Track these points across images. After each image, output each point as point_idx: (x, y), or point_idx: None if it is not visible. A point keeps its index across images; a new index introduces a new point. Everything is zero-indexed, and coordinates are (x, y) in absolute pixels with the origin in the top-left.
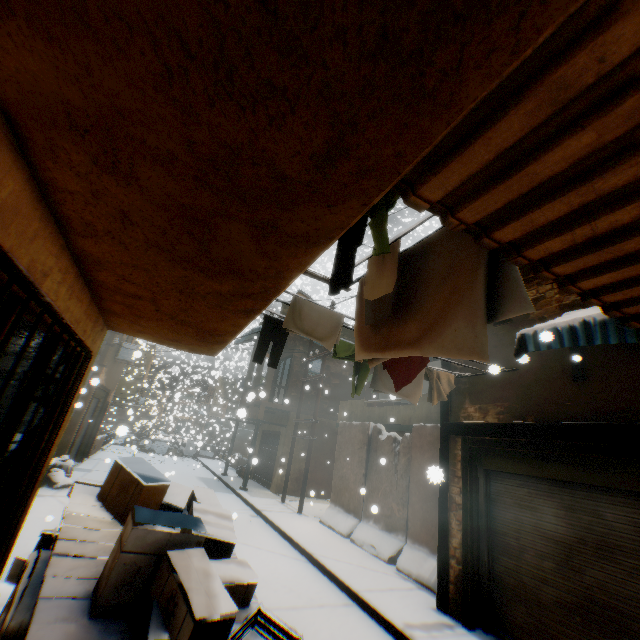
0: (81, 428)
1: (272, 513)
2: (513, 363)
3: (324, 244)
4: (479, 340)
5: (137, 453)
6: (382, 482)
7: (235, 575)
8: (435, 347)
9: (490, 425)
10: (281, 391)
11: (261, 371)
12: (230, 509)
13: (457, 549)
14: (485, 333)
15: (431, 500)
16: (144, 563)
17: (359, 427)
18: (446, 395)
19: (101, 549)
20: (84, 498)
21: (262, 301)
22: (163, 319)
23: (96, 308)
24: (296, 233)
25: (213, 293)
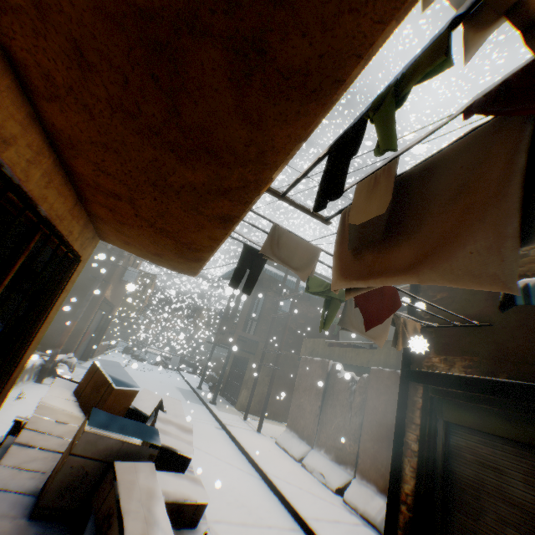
0: (86, 333)
1: (234, 428)
2: (486, 318)
3: (326, 97)
4: (506, 265)
5: (132, 360)
6: (336, 416)
7: (186, 493)
8: (439, 273)
9: (455, 377)
10: (253, 324)
11: (238, 304)
12: (199, 419)
13: (409, 495)
14: (515, 257)
15: (383, 441)
16: (92, 469)
17: (319, 363)
18: None
19: (63, 444)
20: (61, 392)
21: (240, 204)
22: (143, 226)
23: (84, 212)
24: (291, 67)
25: (187, 187)
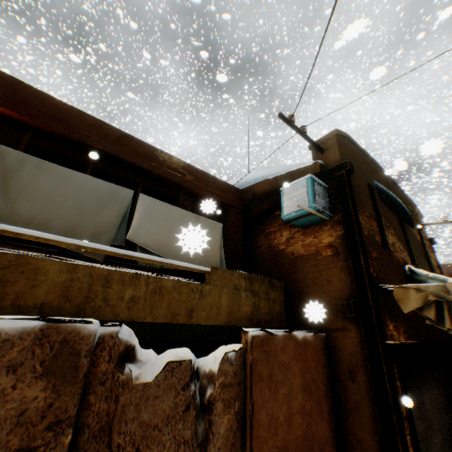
0: None
1: None
2: None
3: None
4: None
5: None
6: None
7: None
8: None
9: (409, 346)
10: None
11: None
12: None
13: None
14: None
15: None
16: None
17: (23, 348)
18: (404, 312)
19: None
20: None
21: None
22: None
23: None
24: None
25: None
